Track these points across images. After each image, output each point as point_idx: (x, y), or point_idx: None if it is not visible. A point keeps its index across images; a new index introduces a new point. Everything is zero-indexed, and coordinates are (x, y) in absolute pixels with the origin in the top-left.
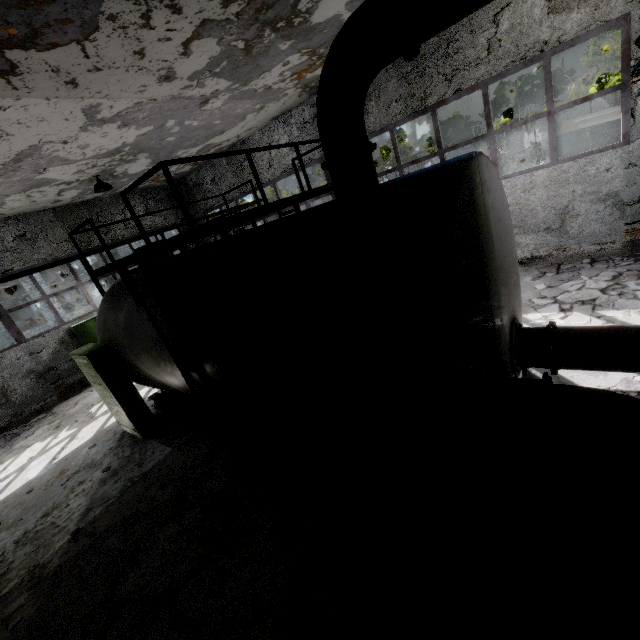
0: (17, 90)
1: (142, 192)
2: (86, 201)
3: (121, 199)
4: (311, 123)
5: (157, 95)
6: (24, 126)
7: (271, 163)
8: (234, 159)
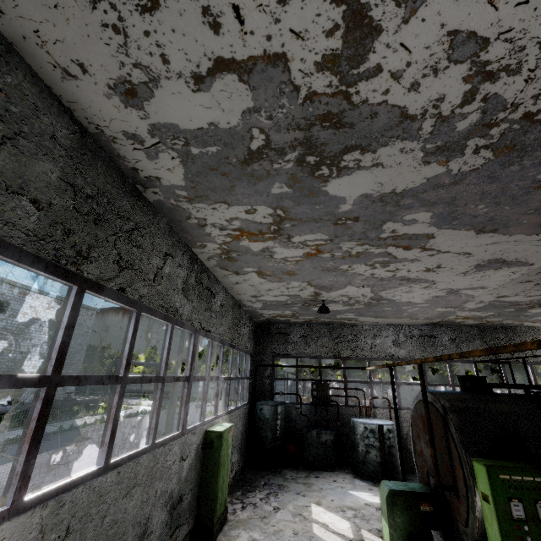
0: (535, 273)
1: (250, 318)
2: (240, 304)
3: (246, 315)
4: (417, 337)
5: (478, 297)
6: (474, 277)
7: (373, 347)
8: (337, 331)
